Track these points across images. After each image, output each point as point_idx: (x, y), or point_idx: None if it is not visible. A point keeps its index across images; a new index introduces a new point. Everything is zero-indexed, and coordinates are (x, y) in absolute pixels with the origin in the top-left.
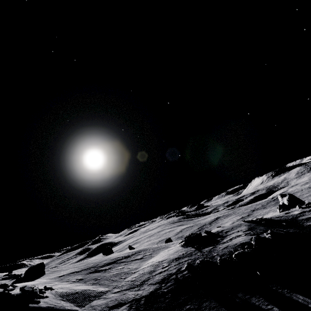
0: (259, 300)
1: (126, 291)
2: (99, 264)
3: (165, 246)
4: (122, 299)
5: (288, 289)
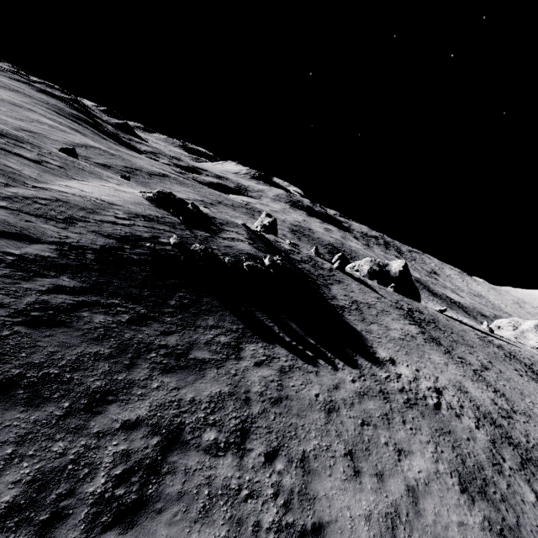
0: (264, 316)
1: (28, 216)
2: None
3: (92, 170)
4: (27, 229)
5: (286, 316)
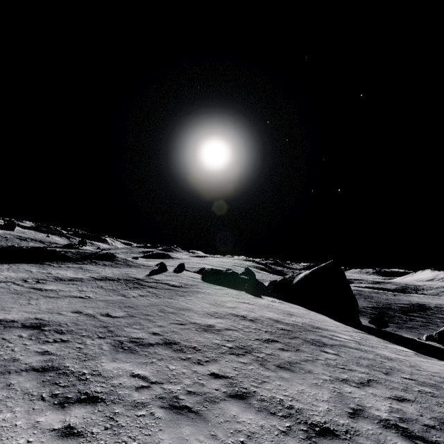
0: None
1: None
2: (39, 240)
3: None
4: None
5: None
